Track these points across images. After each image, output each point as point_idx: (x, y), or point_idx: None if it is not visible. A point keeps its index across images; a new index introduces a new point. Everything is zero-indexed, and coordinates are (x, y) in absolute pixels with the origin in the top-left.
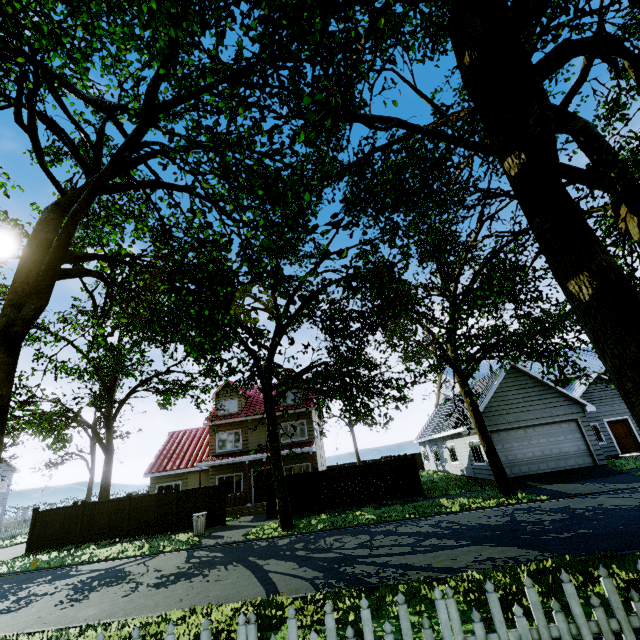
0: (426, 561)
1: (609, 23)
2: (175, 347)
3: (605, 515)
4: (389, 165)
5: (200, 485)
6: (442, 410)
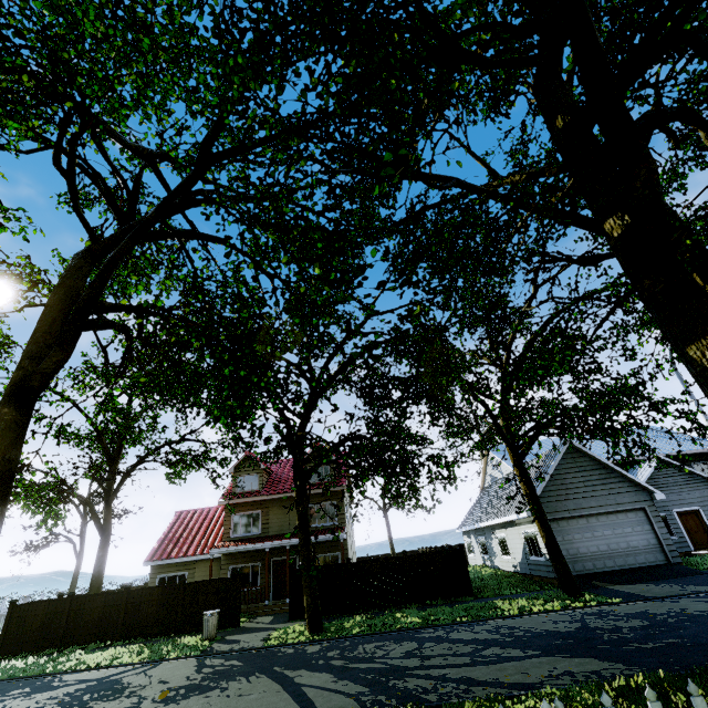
0: (491, 674)
1: (666, 96)
2: (198, 411)
3: (692, 622)
4: (441, 225)
5: (210, 576)
6: (489, 494)
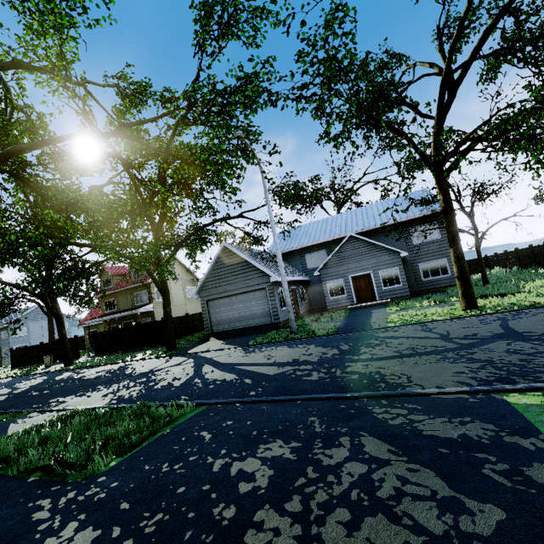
0: None
1: None
2: None
3: (96, 379)
4: None
5: (89, 334)
6: None
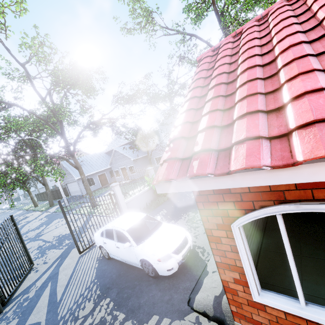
0: None
1: None
2: None
3: None
4: None
5: (56, 188)
6: None
